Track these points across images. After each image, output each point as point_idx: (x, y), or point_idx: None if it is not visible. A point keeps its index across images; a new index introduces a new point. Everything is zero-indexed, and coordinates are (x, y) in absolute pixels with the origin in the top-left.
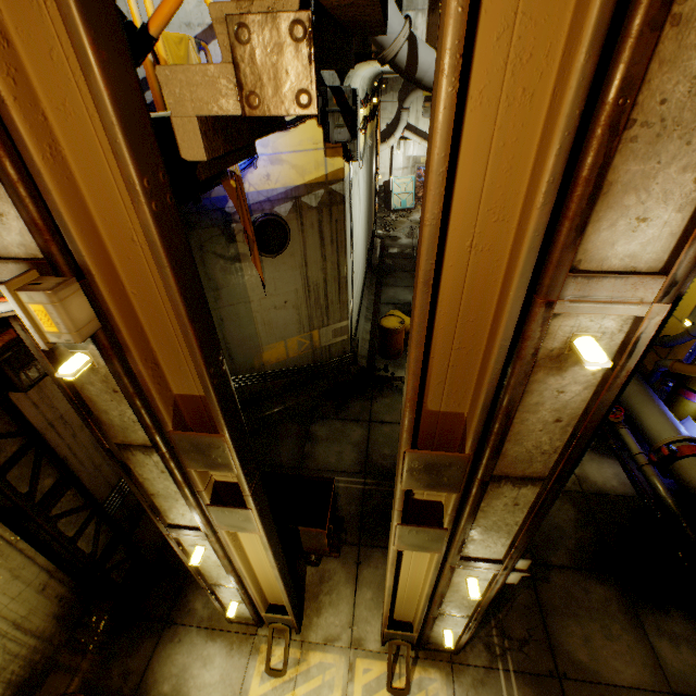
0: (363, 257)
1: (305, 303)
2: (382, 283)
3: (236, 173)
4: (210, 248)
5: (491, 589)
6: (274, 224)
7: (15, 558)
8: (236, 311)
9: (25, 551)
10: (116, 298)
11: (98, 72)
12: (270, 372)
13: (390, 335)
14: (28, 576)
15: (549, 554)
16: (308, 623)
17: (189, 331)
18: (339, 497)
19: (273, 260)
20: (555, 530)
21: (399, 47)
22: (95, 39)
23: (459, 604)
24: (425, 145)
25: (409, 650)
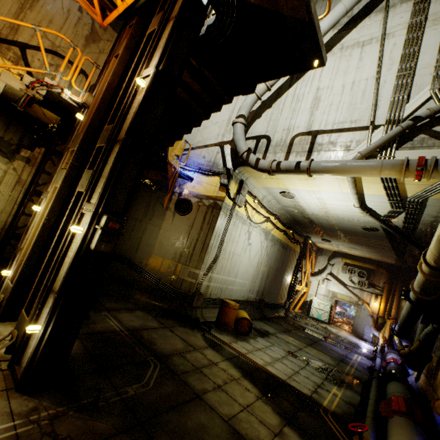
0: (249, 286)
1: (182, 245)
2: (261, 319)
3: (177, 170)
4: (161, 199)
5: (81, 236)
6: (187, 202)
7: (10, 207)
8: (153, 229)
9: (13, 210)
10: (96, 101)
11: (115, 65)
12: (146, 270)
13: (224, 306)
14: (2, 217)
15: (165, 437)
16: (5, 323)
17: (98, 102)
18: (103, 323)
19: (180, 216)
20: (194, 437)
21: (243, 152)
22: (118, 63)
23: (65, 271)
24: (340, 286)
25: (10, 342)
